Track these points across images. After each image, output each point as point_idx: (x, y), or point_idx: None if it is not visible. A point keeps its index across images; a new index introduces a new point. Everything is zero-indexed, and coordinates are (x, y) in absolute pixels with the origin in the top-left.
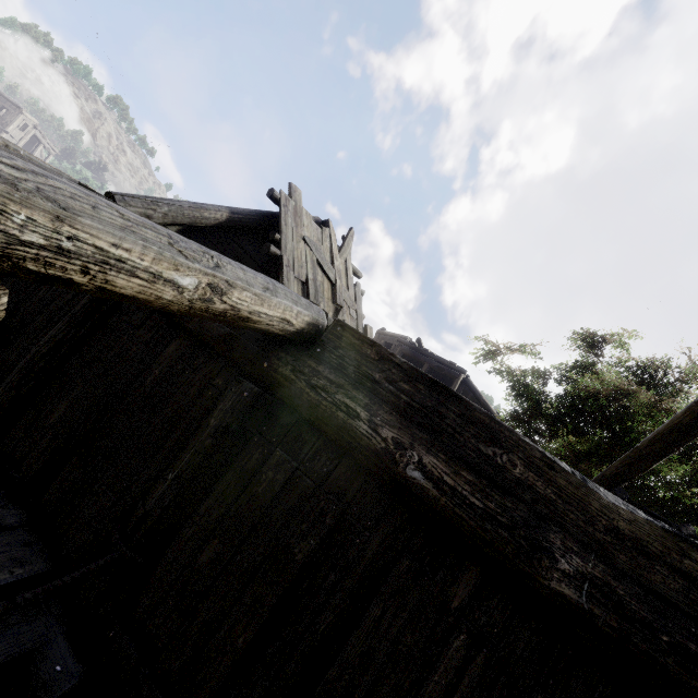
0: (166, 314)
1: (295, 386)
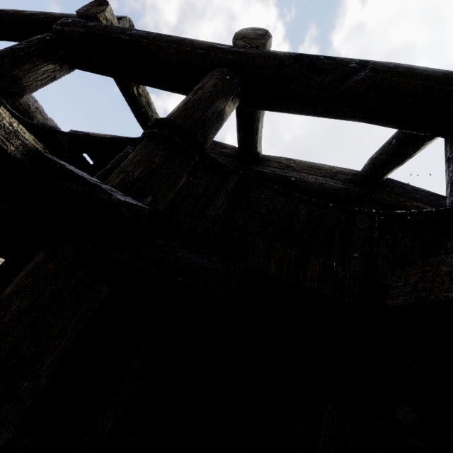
0: (293, 185)
1: (393, 203)
